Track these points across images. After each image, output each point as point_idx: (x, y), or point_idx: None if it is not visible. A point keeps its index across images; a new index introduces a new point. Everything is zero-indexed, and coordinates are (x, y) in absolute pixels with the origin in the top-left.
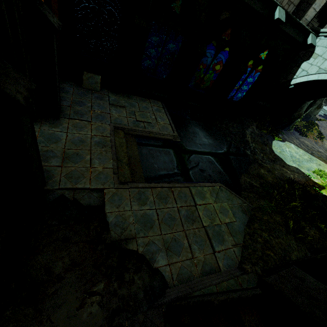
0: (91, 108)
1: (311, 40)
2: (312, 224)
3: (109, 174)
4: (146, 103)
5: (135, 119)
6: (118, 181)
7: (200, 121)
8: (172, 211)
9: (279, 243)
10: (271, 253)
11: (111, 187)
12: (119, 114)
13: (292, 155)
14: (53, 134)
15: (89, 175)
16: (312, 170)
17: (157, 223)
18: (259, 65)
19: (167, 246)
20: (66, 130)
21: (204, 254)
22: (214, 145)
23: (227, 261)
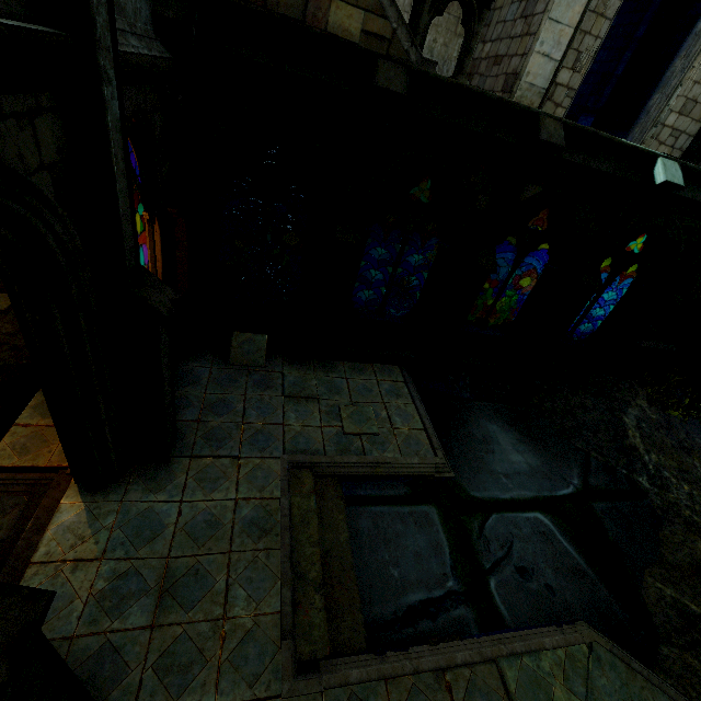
0: (243, 416)
1: None
2: None
3: (269, 637)
4: (365, 378)
5: (341, 428)
6: (294, 663)
7: (497, 399)
8: None
9: None
10: None
11: (272, 693)
12: (304, 420)
13: None
14: (149, 513)
15: (218, 651)
16: None
17: None
18: (629, 265)
19: None
20: (180, 493)
21: None
22: (543, 471)
23: None
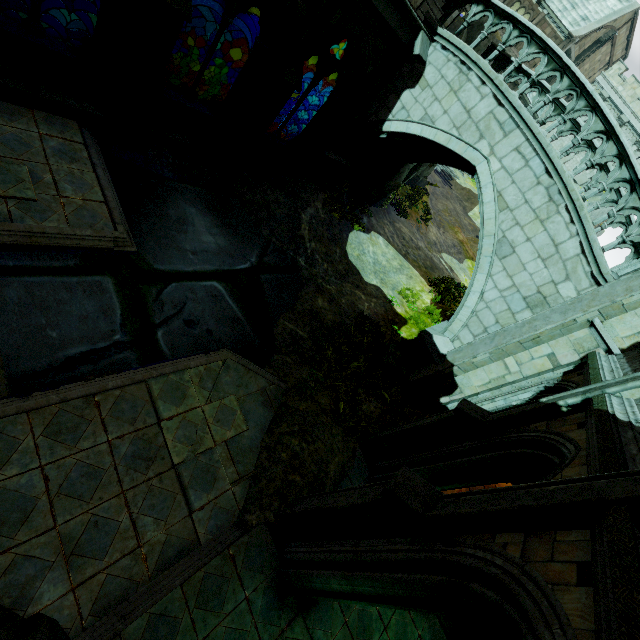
0: None
1: (420, 48)
2: (376, 392)
3: None
4: (19, 126)
5: None
6: None
7: (202, 185)
8: (93, 455)
9: (314, 453)
10: (297, 477)
11: None
12: None
13: (376, 261)
14: None
15: None
16: (399, 288)
17: (45, 502)
18: (331, 72)
19: (71, 548)
20: None
21: (167, 526)
22: (229, 251)
23: (217, 520)
